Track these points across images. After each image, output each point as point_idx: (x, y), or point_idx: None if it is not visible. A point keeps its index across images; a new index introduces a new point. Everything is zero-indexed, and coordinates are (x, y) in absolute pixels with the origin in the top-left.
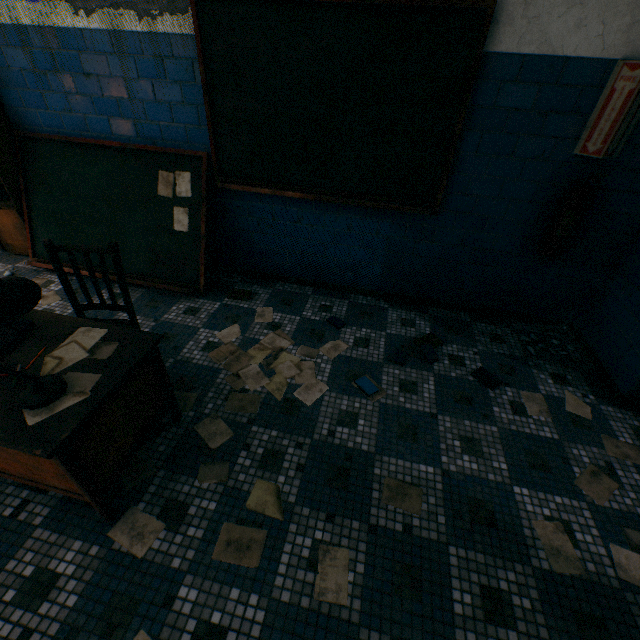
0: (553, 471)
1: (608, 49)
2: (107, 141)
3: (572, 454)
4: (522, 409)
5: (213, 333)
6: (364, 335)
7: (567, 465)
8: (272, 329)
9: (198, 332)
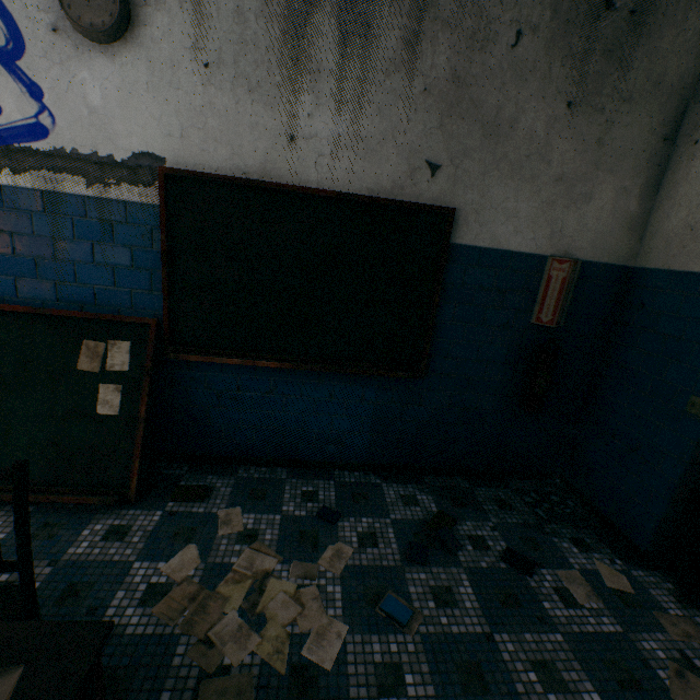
0: (644, 685)
1: (540, 248)
2: (6, 304)
3: (645, 650)
4: (570, 596)
5: (156, 566)
6: (367, 527)
7: (651, 669)
8: (246, 541)
9: (130, 570)
